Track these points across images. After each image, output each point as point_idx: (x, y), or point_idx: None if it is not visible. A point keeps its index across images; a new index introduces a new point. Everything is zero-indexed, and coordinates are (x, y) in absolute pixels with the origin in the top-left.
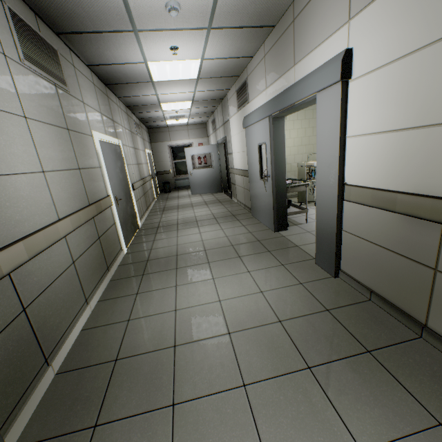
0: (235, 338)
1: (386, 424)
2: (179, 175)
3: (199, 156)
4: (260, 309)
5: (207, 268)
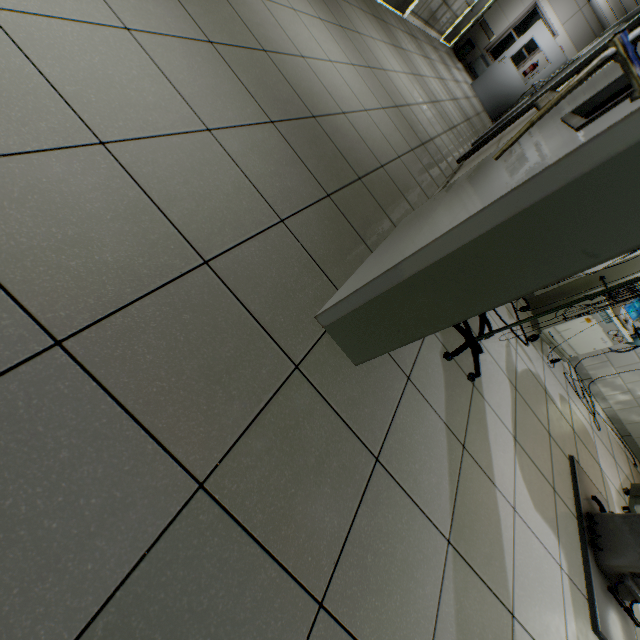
0: (384, 73)
1: (398, 127)
2: (491, 56)
3: (537, 63)
4: (407, 97)
5: (408, 71)
